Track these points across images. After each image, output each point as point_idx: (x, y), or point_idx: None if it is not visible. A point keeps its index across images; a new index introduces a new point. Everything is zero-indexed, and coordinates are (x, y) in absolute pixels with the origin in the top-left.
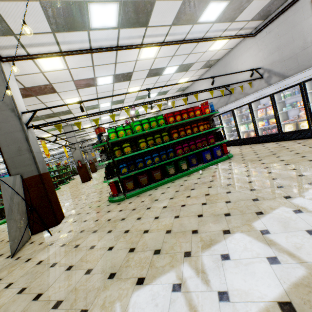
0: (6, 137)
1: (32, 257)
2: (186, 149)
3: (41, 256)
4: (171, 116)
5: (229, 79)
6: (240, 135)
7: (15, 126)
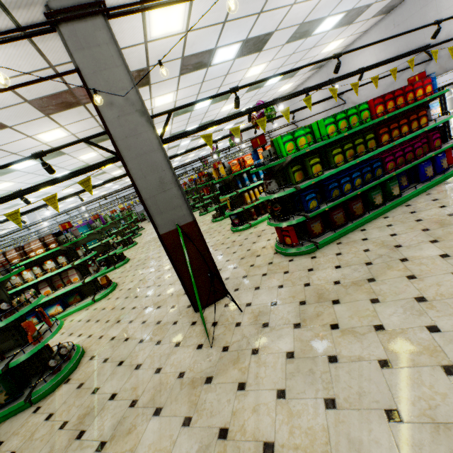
0: (139, 162)
1: (257, 347)
2: (400, 161)
3: (276, 345)
4: (379, 103)
5: (431, 30)
6: (450, 132)
7: (150, 142)
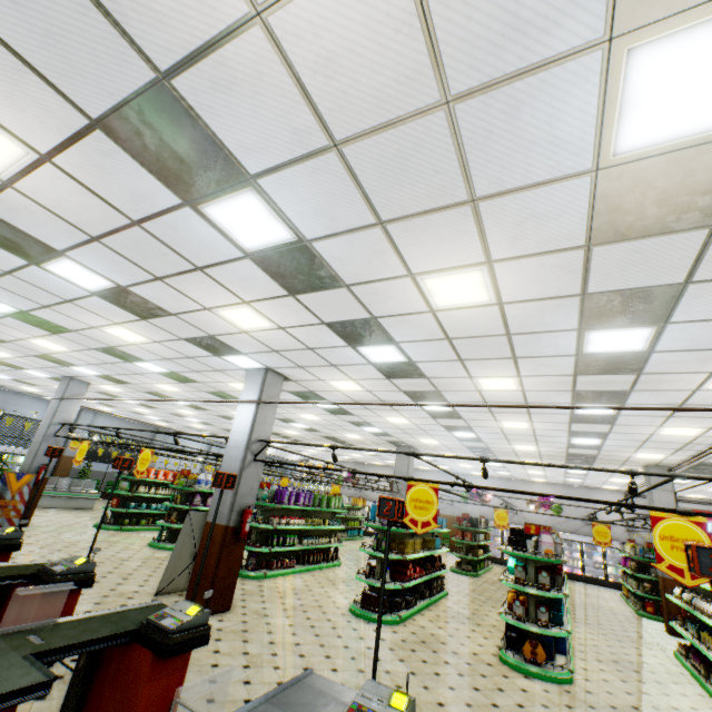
0: None
1: None
2: None
3: None
4: None
5: (587, 510)
6: (608, 576)
7: None
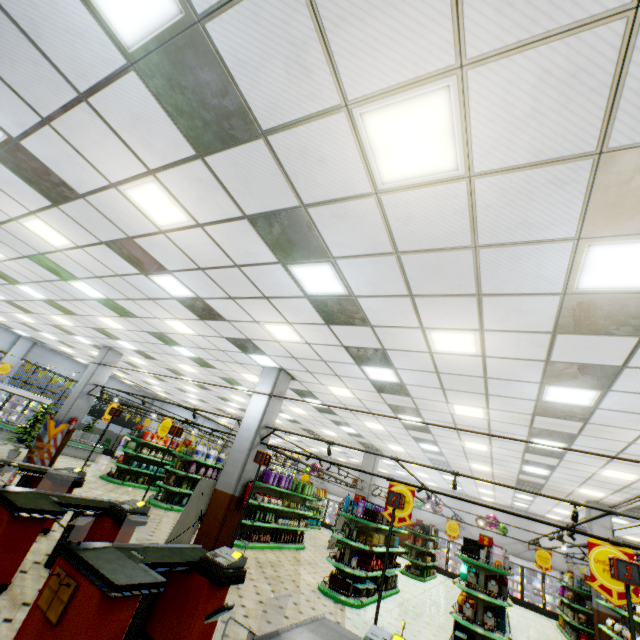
0: None
1: None
2: None
3: None
4: None
5: (530, 535)
6: (545, 604)
7: None
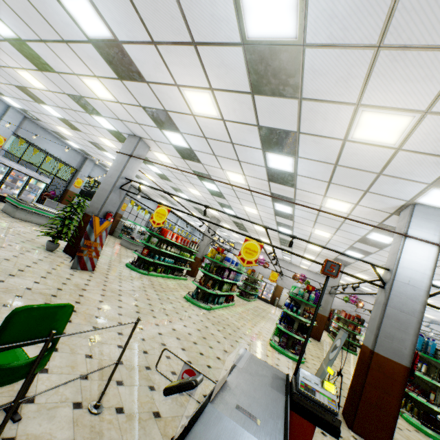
0: None
1: None
2: None
3: None
4: None
5: None
6: None
7: None
